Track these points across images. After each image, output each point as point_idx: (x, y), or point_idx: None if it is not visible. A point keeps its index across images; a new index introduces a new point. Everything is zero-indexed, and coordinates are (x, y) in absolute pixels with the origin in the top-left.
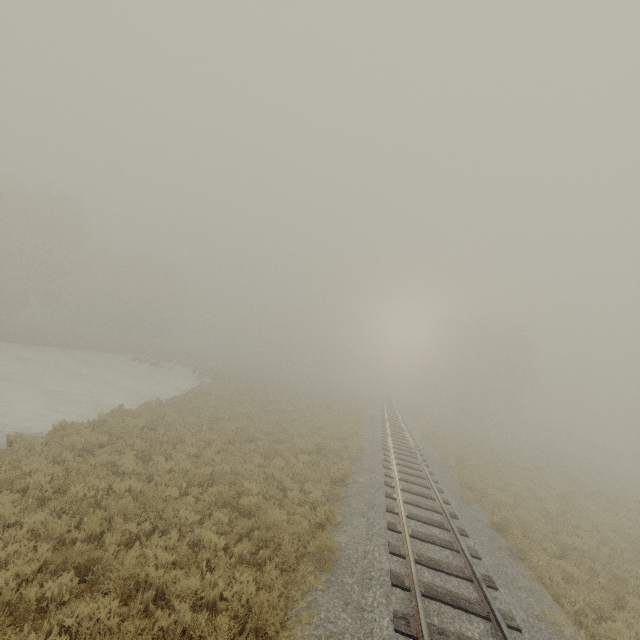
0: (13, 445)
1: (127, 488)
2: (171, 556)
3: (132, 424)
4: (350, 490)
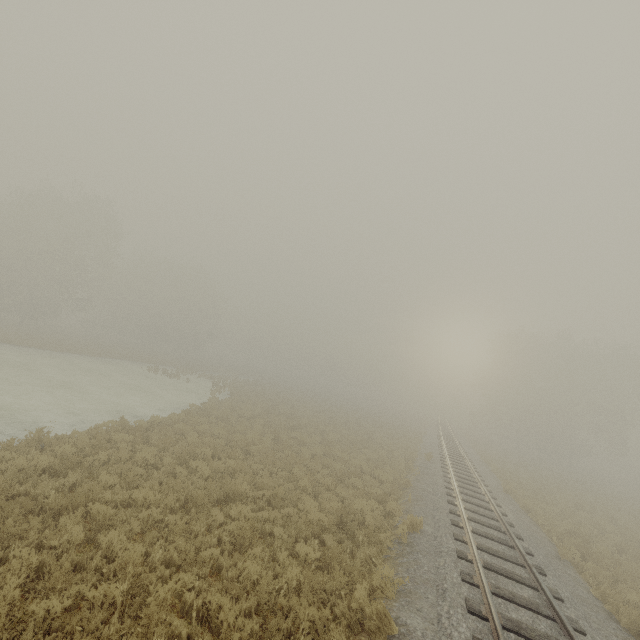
0: None
1: None
2: None
3: (23, 464)
4: None
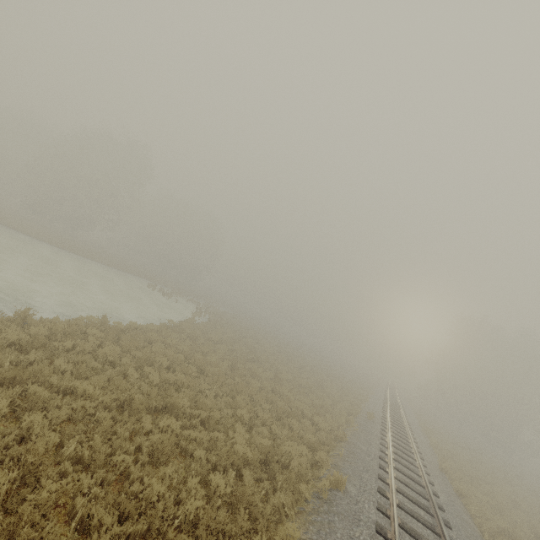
0: None
1: None
2: None
3: None
4: None
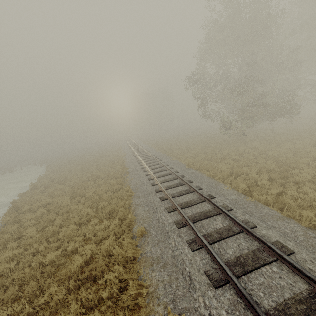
0: (17, 202)
1: (68, 188)
2: (94, 188)
3: (45, 183)
4: (126, 163)
